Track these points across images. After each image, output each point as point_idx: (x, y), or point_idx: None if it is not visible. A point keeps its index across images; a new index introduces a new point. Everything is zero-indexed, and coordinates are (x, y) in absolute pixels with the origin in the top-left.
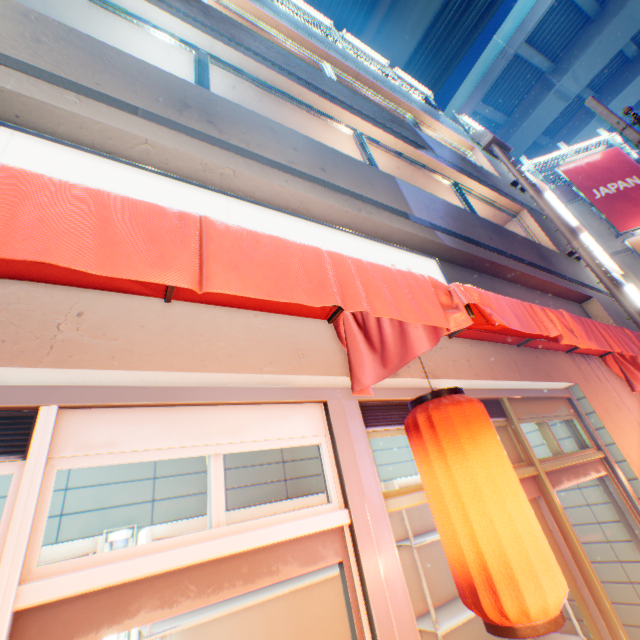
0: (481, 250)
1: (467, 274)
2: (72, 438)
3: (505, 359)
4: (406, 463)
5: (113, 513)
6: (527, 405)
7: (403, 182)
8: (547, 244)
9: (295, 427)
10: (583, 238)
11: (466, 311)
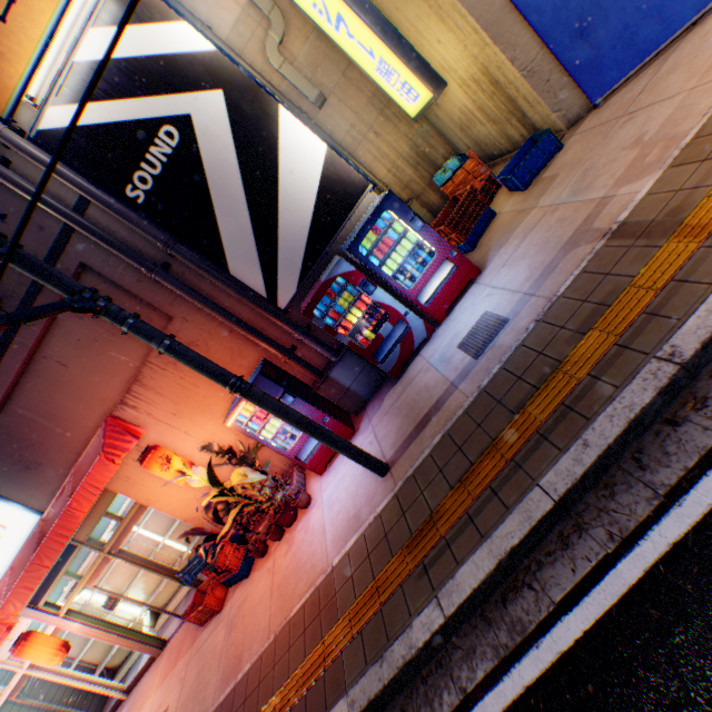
0: None
1: None
2: (2, 657)
3: None
4: None
5: (64, 581)
6: (88, 523)
7: None
8: None
9: (26, 622)
10: None
11: None
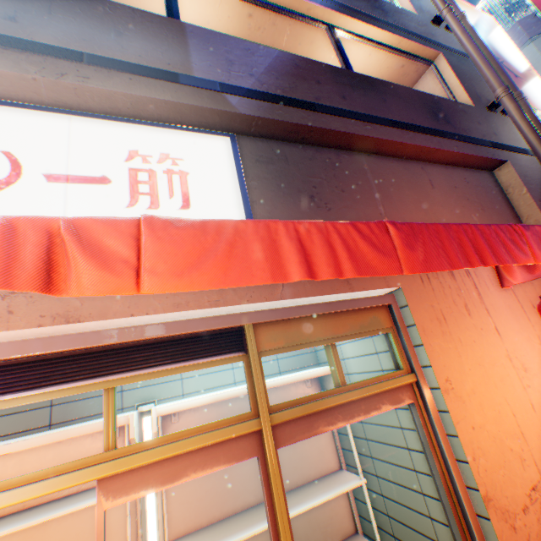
0: (314, 115)
1: (294, 151)
2: None
3: None
4: (225, 372)
5: None
6: (302, 327)
7: (200, 29)
8: (462, 97)
9: None
10: (527, 83)
11: None
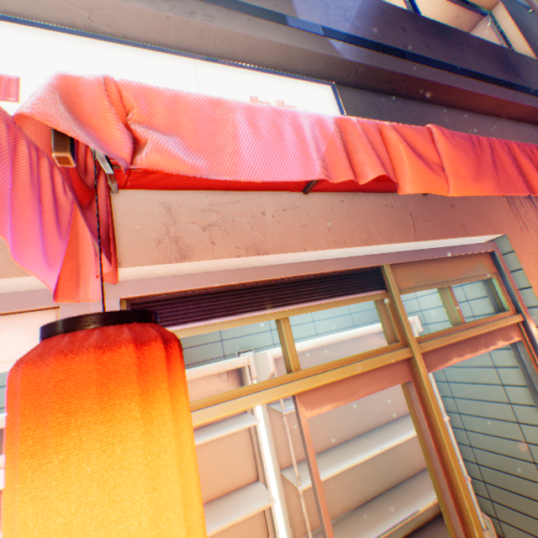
0: (406, 63)
1: (383, 102)
2: None
3: (397, 214)
4: (306, 325)
5: None
6: (424, 269)
7: None
8: (523, 50)
9: (0, 349)
10: None
11: (52, 142)
